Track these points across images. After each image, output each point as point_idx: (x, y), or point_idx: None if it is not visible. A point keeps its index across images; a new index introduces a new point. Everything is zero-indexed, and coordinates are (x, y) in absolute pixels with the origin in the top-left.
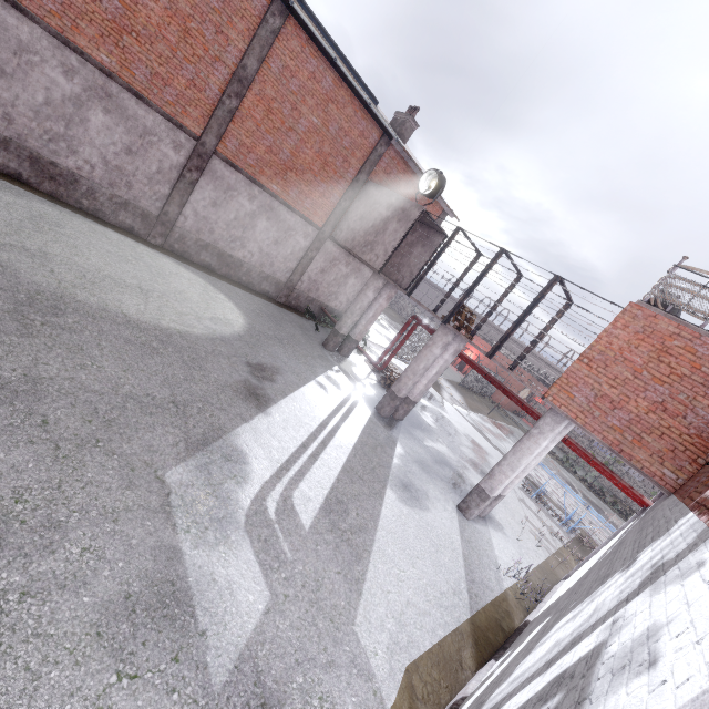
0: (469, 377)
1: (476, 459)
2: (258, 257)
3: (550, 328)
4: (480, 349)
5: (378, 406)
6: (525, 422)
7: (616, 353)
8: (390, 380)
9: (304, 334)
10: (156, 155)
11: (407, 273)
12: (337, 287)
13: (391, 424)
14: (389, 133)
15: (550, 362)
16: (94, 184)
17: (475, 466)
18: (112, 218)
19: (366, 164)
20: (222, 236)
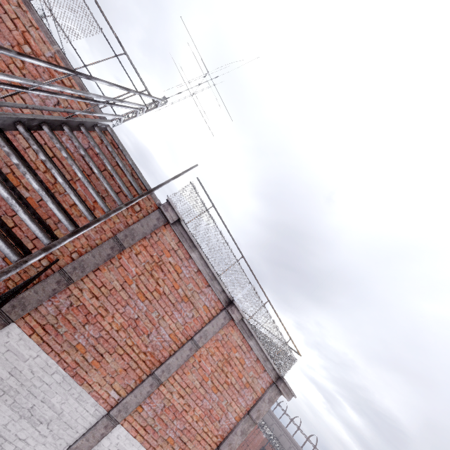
0: None
1: None
2: None
3: None
4: None
5: None
6: None
7: None
8: None
9: None
10: None
11: None
12: None
13: None
14: None
15: (296, 443)
16: None
17: None
18: None
19: None
20: None
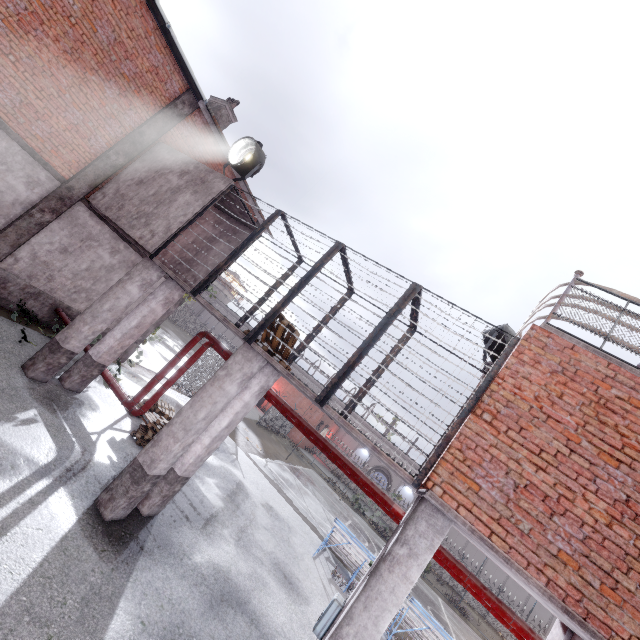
0: (268, 414)
1: (278, 549)
2: None
3: (390, 361)
4: (305, 388)
5: (103, 495)
6: (317, 459)
7: (532, 406)
8: (154, 431)
9: None
10: None
11: (201, 272)
12: (92, 282)
13: (125, 536)
14: (196, 89)
15: (337, 399)
16: None
17: (277, 570)
18: None
19: (157, 116)
20: None
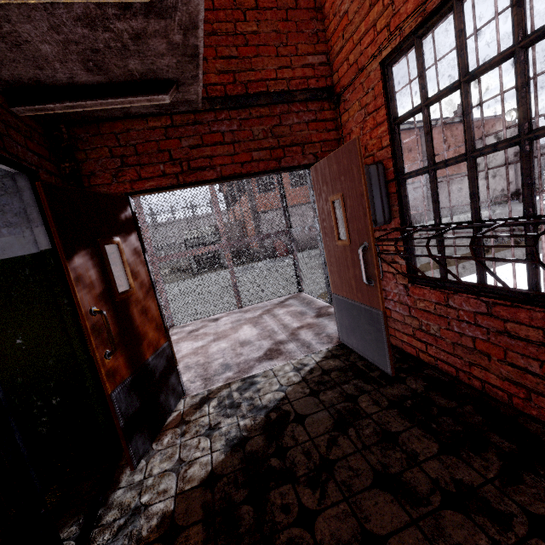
0: None
1: None
2: (459, 199)
3: None
4: None
5: None
6: None
7: None
8: None
9: (507, 206)
10: (419, 194)
11: None
12: (493, 186)
13: None
14: None
15: None
16: (412, 215)
17: None
18: (420, 221)
19: None
20: (445, 202)
